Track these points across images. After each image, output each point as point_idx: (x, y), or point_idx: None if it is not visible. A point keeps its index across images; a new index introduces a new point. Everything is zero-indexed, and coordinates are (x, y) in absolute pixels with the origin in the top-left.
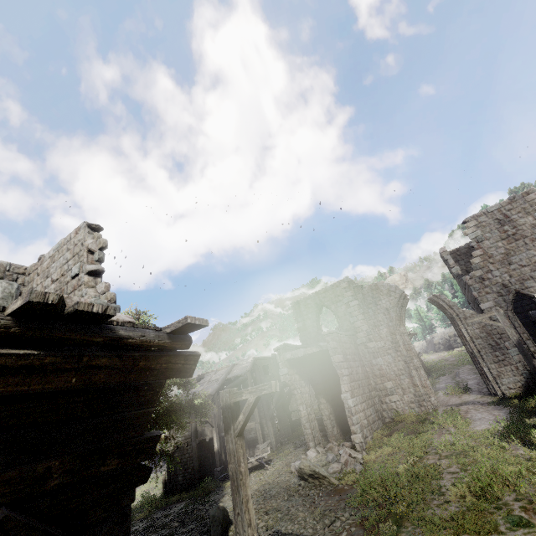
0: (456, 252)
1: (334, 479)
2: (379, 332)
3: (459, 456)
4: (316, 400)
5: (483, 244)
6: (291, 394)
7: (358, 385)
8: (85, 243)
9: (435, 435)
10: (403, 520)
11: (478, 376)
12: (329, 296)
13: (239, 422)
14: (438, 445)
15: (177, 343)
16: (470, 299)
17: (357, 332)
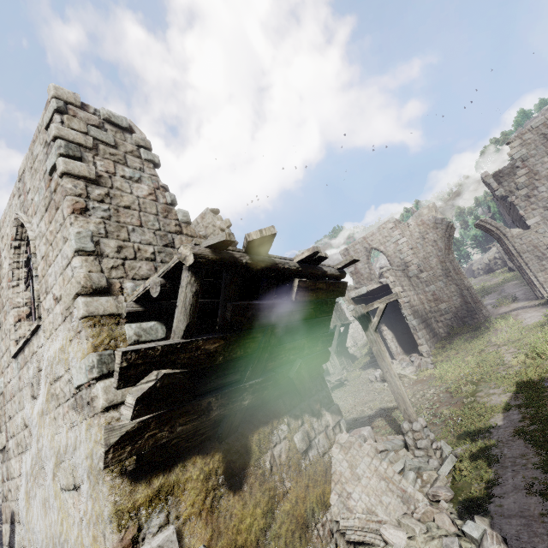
0: (499, 174)
1: (413, 376)
2: (429, 263)
3: (515, 342)
4: (363, 338)
5: (528, 163)
6: (346, 332)
7: (416, 310)
8: (216, 224)
9: (492, 334)
10: (478, 382)
11: (524, 288)
12: (377, 239)
13: (375, 322)
14: (496, 339)
15: (341, 275)
16: (515, 218)
17: (408, 267)
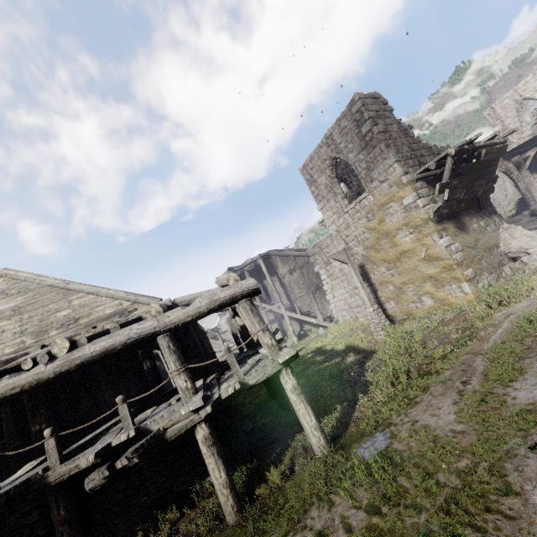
0: None
1: None
2: None
3: None
4: (507, 198)
5: None
6: None
7: None
8: None
9: None
10: None
11: None
12: (531, 87)
13: (527, 165)
14: None
15: (504, 141)
16: None
17: None
